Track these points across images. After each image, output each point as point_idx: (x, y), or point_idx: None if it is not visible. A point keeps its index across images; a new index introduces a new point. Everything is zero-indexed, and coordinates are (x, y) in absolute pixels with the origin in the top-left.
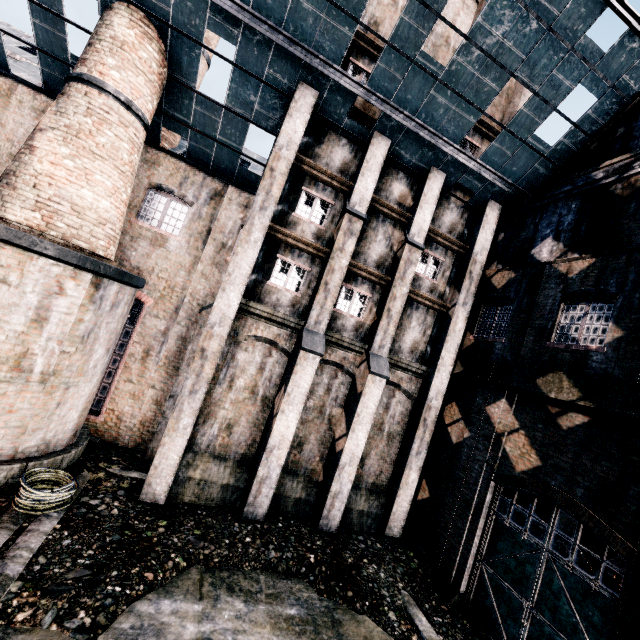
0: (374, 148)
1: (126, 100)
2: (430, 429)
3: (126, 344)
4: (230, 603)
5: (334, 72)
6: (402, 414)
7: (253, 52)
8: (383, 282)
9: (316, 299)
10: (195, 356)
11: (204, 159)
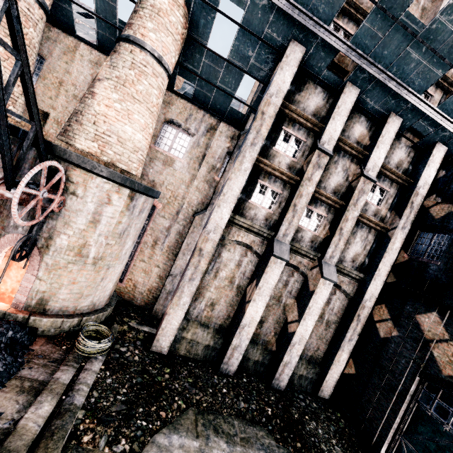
0: (345, 96)
1: (158, 56)
2: (362, 323)
3: (142, 235)
4: (217, 443)
5: (323, 31)
6: (339, 308)
7: (257, 15)
8: (338, 206)
9: (286, 217)
10: (195, 254)
11: (205, 100)
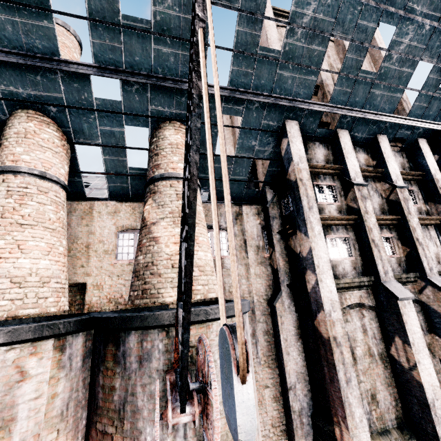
0: (342, 139)
1: None
2: None
3: None
4: None
5: (308, 105)
6: None
7: (253, 115)
8: (395, 221)
9: (374, 255)
10: (332, 347)
11: (220, 196)
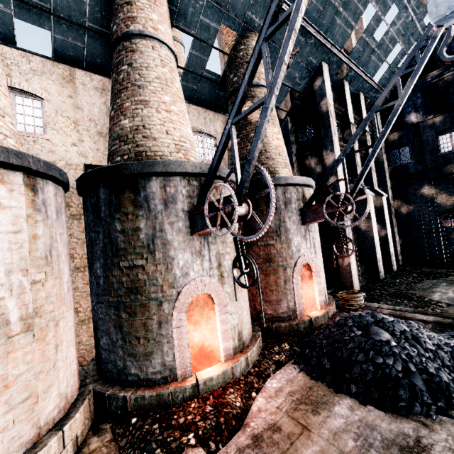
0: (346, 88)
1: None
2: (394, 214)
3: None
4: (437, 290)
5: (339, 53)
6: None
7: (306, 49)
8: (361, 155)
9: (357, 171)
10: (344, 217)
11: None
